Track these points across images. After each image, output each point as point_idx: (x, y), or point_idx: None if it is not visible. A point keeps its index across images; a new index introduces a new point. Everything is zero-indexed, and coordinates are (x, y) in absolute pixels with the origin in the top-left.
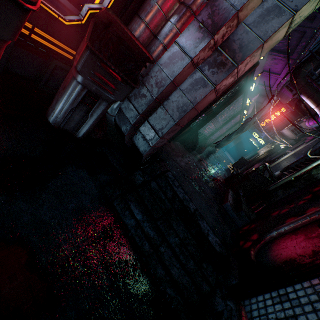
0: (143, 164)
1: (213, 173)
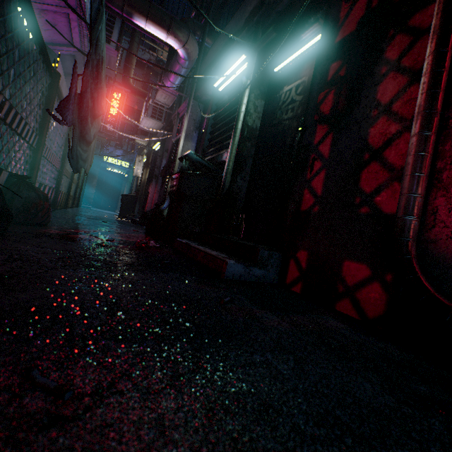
0: None
1: (121, 239)
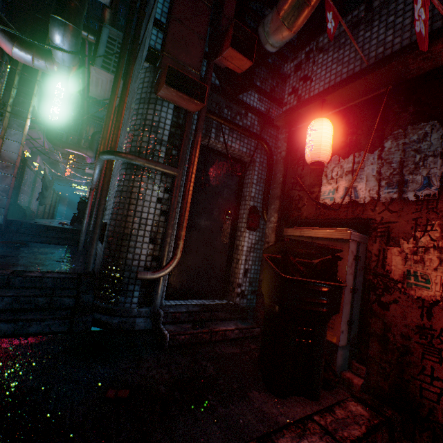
0: (5, 231)
1: (57, 224)
